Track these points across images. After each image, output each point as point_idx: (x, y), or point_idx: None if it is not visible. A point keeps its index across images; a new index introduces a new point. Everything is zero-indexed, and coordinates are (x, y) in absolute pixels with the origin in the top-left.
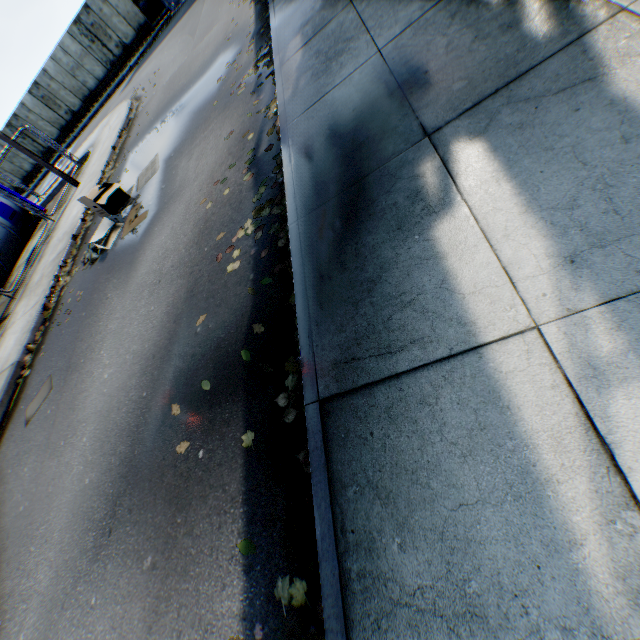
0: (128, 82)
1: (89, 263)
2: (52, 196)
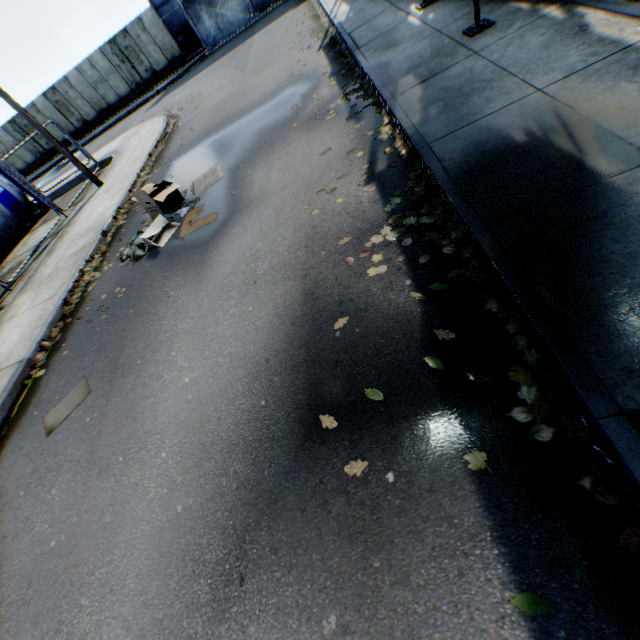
0: (155, 103)
1: (129, 260)
2: (55, 194)
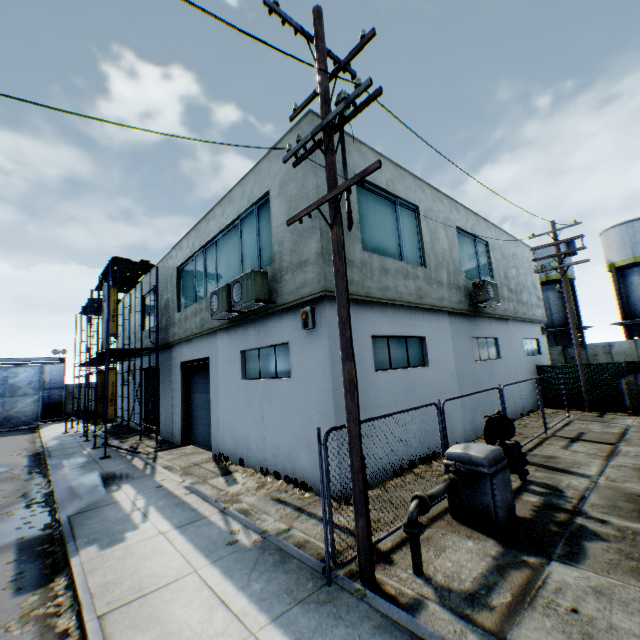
0: None
1: None
2: None
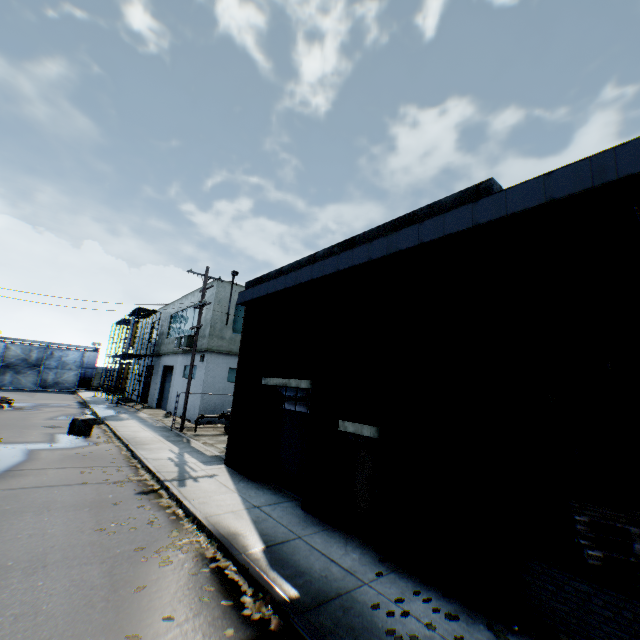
0: None
1: None
2: None
